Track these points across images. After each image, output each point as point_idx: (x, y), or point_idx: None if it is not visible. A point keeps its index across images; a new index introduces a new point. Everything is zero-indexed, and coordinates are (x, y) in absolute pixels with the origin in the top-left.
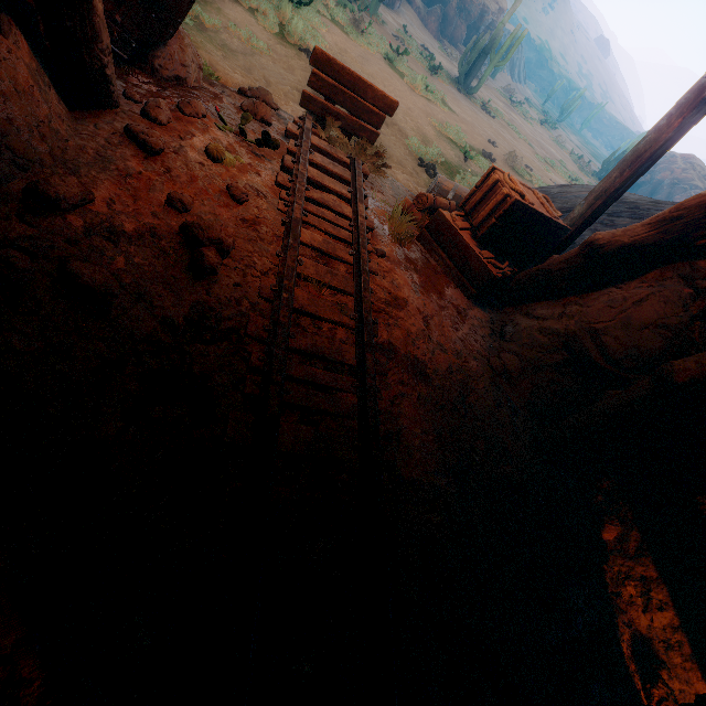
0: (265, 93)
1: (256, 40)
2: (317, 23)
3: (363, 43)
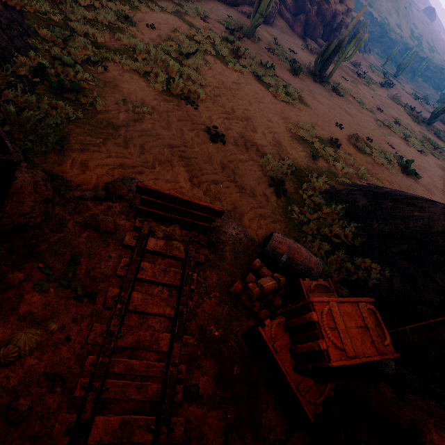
0: (120, 188)
1: (140, 108)
2: (201, 65)
3: (238, 68)
